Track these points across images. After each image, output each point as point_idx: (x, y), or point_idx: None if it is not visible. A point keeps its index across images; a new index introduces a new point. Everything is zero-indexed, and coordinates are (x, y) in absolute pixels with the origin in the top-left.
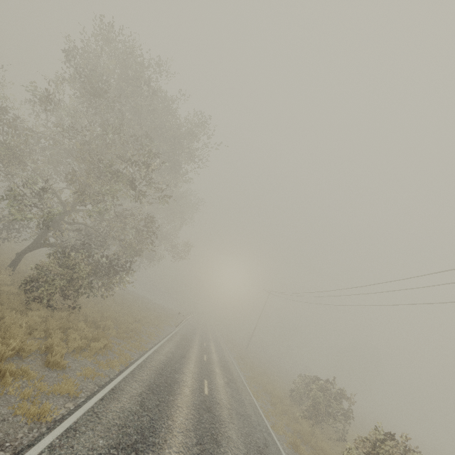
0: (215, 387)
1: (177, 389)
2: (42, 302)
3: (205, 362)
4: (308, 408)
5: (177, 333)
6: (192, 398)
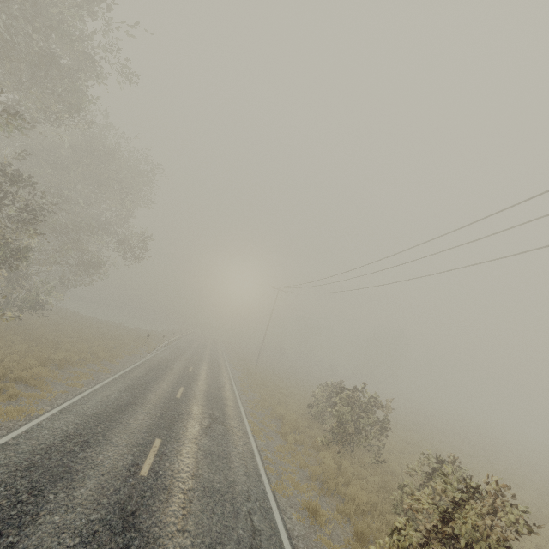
0: (176, 446)
1: (56, 496)
2: None
3: (174, 402)
4: (331, 429)
5: (144, 363)
6: (90, 506)
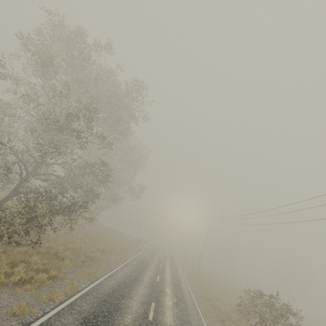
0: (162, 309)
1: (117, 317)
2: (2, 239)
3: (156, 283)
4: (255, 324)
5: (137, 257)
6: None
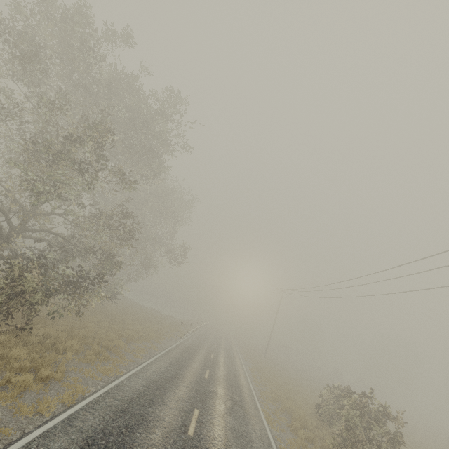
0: (209, 418)
1: (140, 435)
2: None
3: (204, 381)
4: (340, 432)
5: (178, 345)
6: (161, 448)
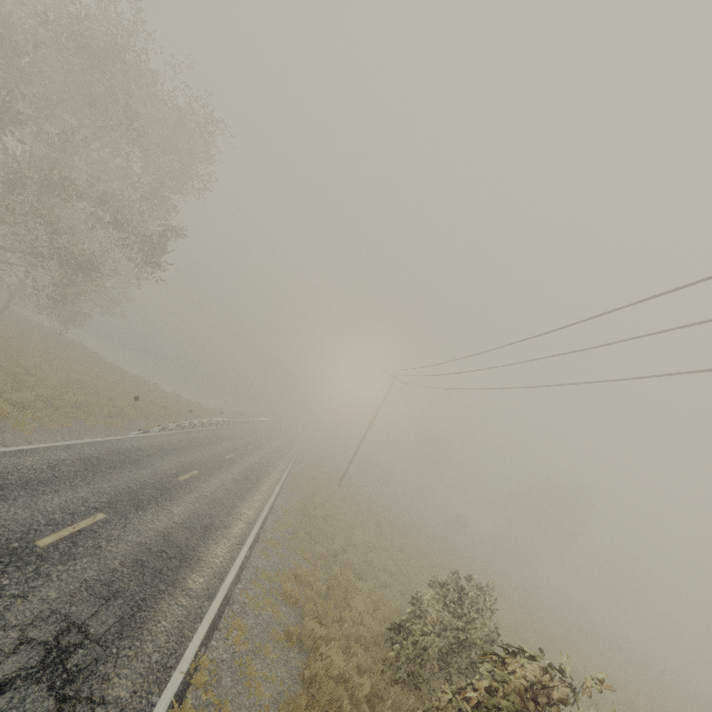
0: None
1: None
2: None
3: None
4: None
5: (94, 444)
6: None
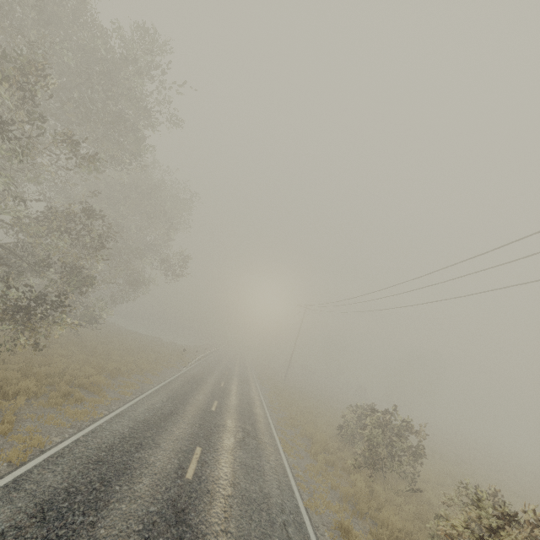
0: (215, 455)
1: (121, 488)
2: None
3: (210, 414)
4: (362, 452)
5: (181, 376)
6: (148, 500)
